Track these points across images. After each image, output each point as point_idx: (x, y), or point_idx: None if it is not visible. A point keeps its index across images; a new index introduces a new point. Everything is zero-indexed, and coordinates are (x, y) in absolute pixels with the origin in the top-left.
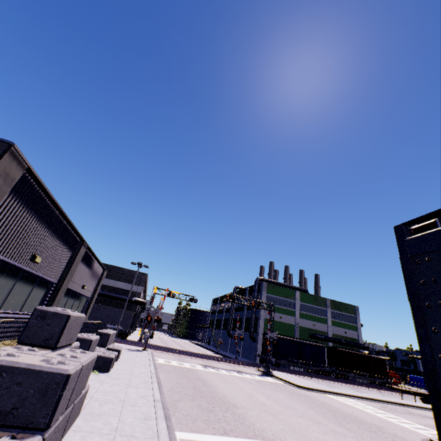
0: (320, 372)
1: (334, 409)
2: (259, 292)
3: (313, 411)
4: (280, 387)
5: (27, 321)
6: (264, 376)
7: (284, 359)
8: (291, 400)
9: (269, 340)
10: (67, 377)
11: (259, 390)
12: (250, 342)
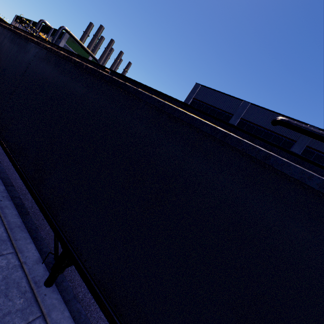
0: None
1: None
2: (60, 38)
3: None
4: None
5: None
6: None
7: None
8: None
9: None
10: None
11: None
12: None
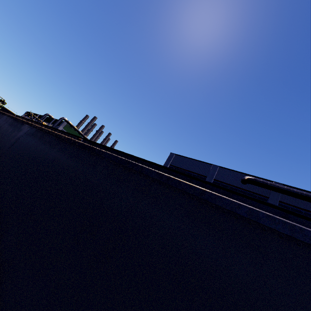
0: None
1: None
2: (59, 125)
3: None
4: None
5: None
6: None
7: None
8: None
9: None
10: None
11: None
12: None
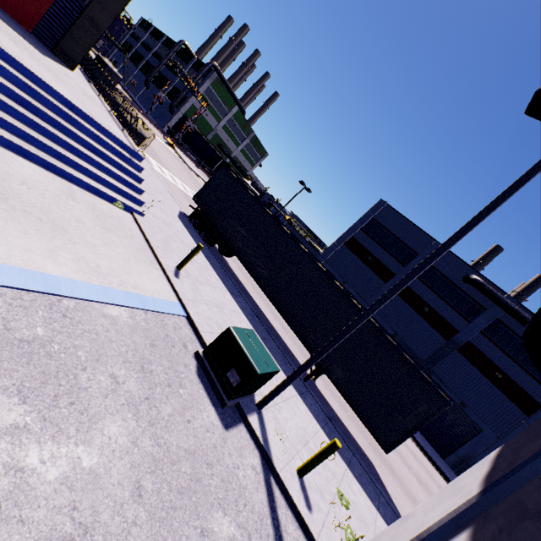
0: (206, 169)
1: (201, 186)
2: (204, 77)
3: (191, 180)
4: (177, 159)
5: (96, 62)
6: (169, 146)
7: (188, 145)
8: (182, 169)
9: (187, 127)
10: (135, 119)
11: (166, 153)
12: (166, 111)
